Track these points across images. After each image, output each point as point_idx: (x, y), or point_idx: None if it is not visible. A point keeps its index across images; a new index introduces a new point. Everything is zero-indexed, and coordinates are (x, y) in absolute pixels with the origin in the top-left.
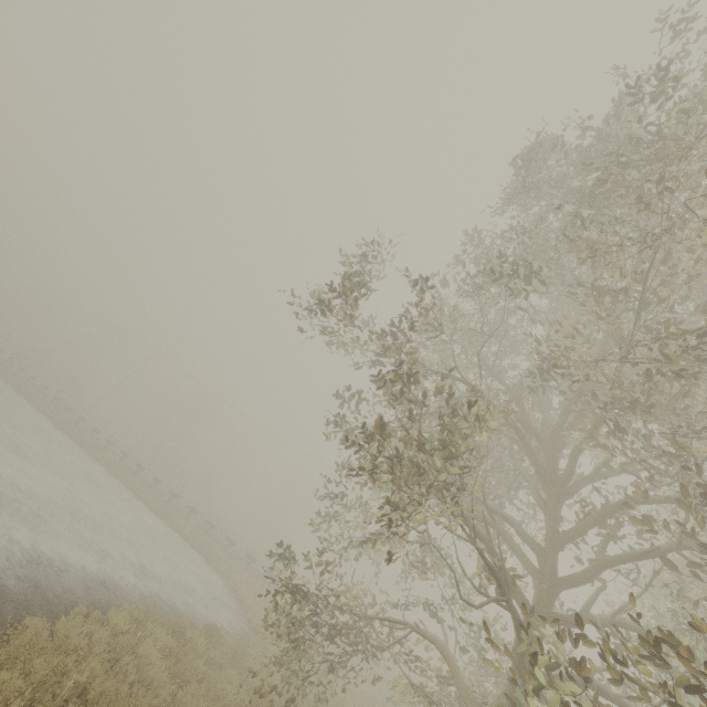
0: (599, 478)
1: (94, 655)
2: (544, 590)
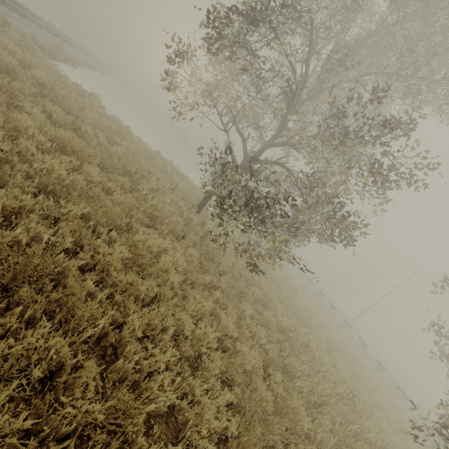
0: (321, 90)
1: (175, 168)
2: (272, 136)
